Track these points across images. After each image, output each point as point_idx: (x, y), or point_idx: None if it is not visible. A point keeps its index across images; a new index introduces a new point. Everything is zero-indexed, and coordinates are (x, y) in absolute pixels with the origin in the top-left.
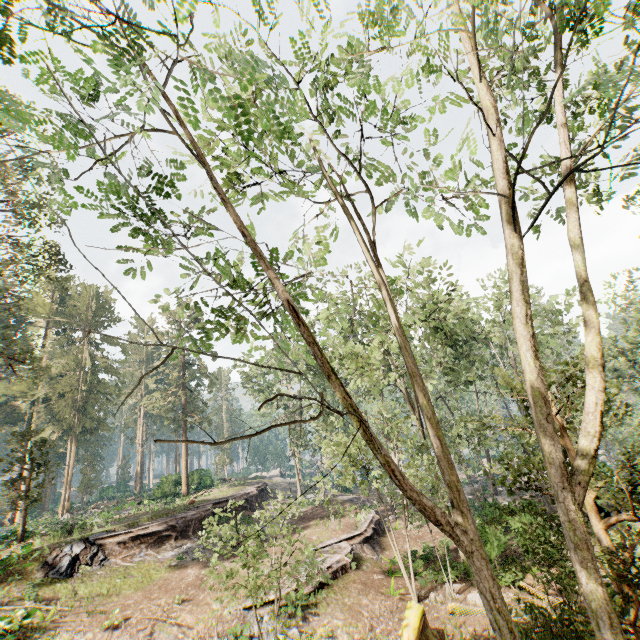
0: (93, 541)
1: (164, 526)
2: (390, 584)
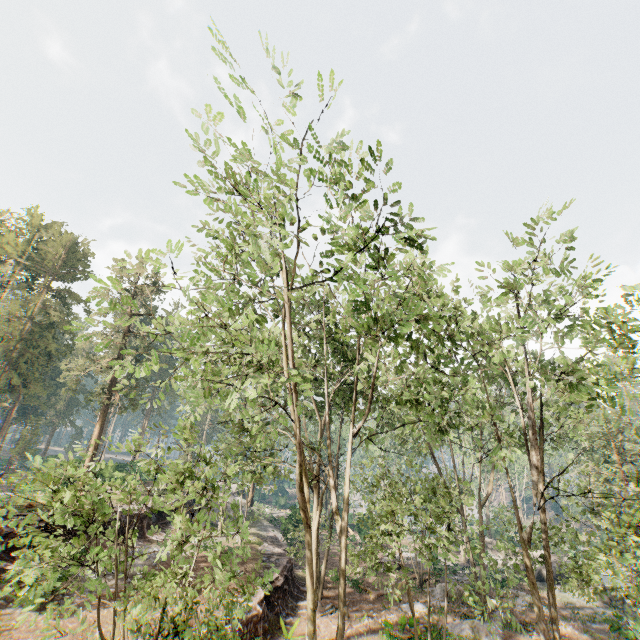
0: None
1: None
2: None
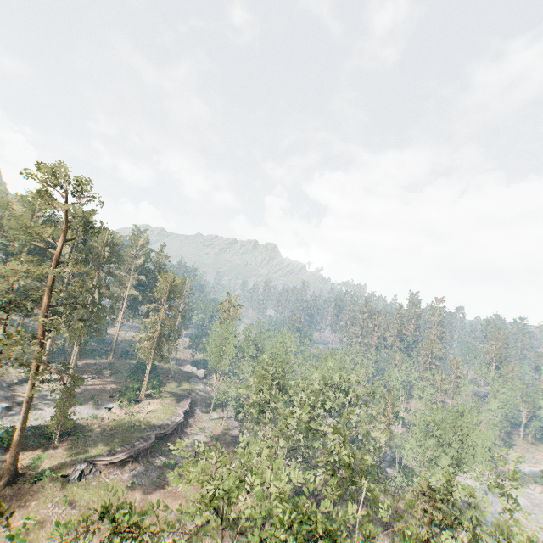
0: (91, 461)
1: (127, 455)
2: (226, 536)
